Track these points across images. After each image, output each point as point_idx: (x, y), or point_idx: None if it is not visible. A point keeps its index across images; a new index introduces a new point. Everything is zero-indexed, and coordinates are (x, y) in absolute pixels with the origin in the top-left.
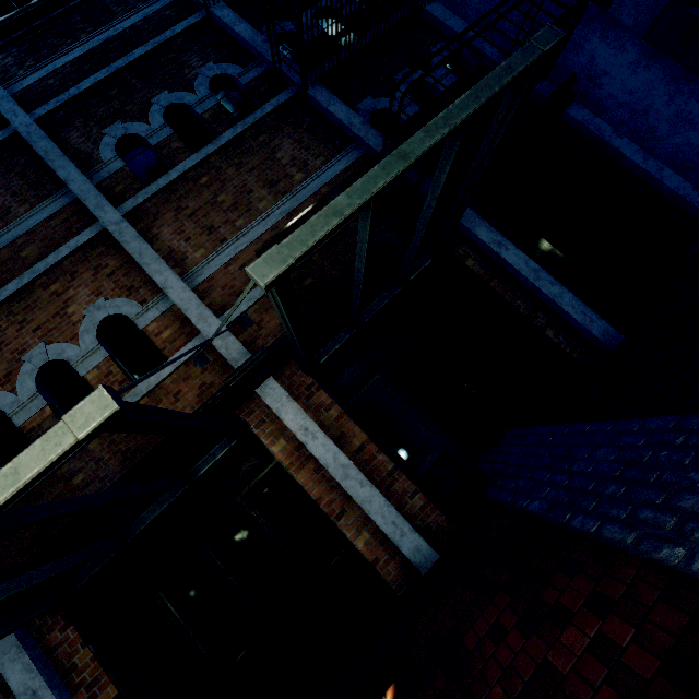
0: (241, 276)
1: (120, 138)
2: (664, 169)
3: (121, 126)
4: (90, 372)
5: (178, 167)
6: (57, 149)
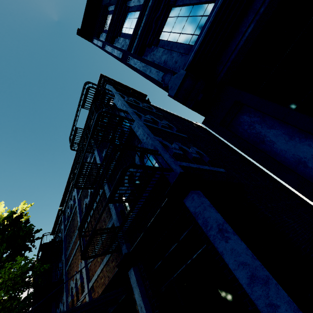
0: (94, 268)
1: (85, 204)
2: (278, 309)
3: (85, 200)
4: (79, 286)
5: (88, 218)
6: (78, 210)
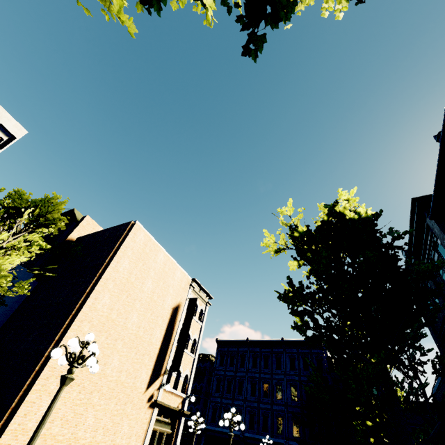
0: None
1: None
2: None
3: None
4: None
5: None
6: None
